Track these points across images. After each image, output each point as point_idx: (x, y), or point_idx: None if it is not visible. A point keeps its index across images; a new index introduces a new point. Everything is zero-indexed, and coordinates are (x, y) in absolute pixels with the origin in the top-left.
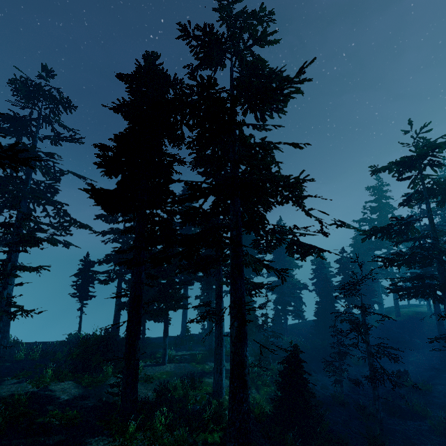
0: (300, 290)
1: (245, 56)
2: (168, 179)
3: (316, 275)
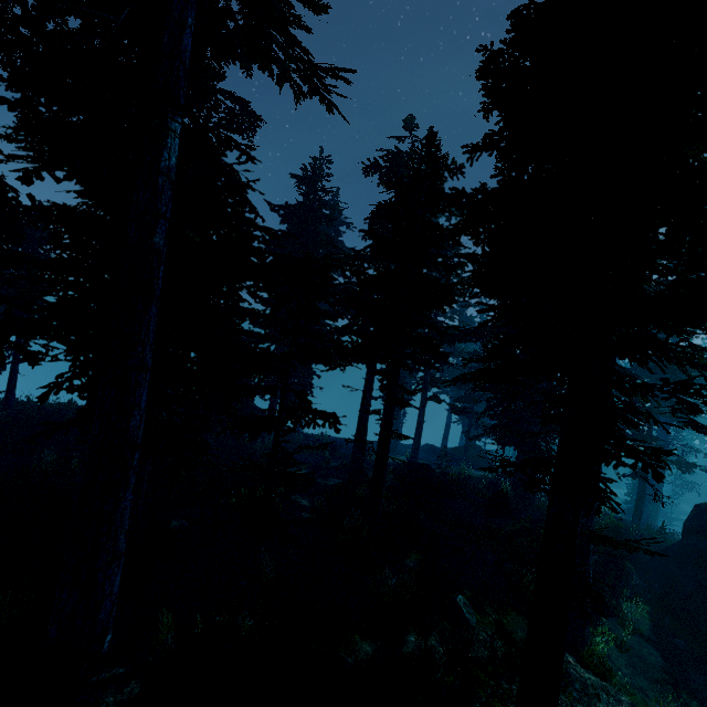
0: None
1: None
2: None
3: None
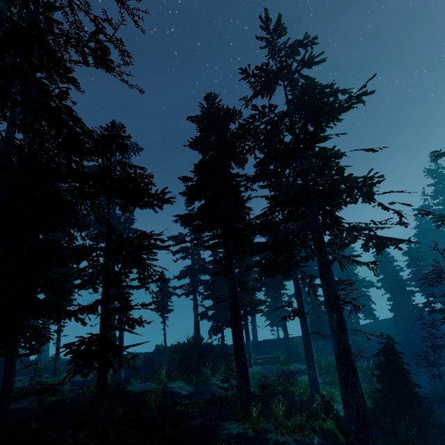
0: (367, 288)
1: (299, 80)
2: (254, 196)
3: (382, 271)
